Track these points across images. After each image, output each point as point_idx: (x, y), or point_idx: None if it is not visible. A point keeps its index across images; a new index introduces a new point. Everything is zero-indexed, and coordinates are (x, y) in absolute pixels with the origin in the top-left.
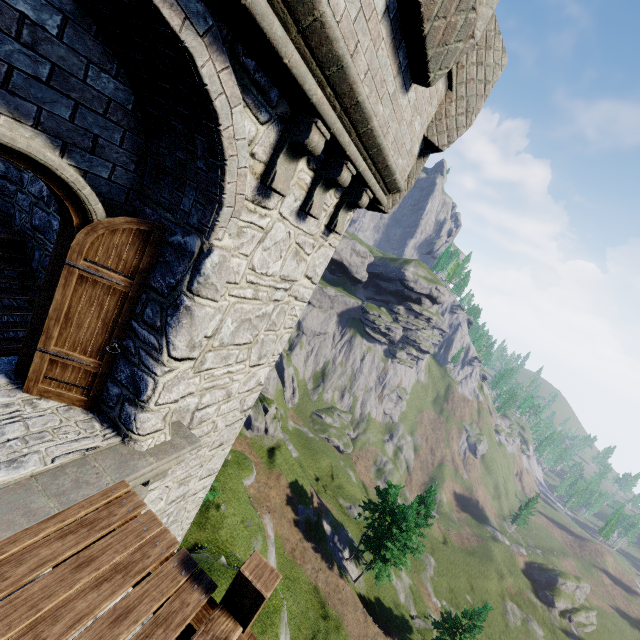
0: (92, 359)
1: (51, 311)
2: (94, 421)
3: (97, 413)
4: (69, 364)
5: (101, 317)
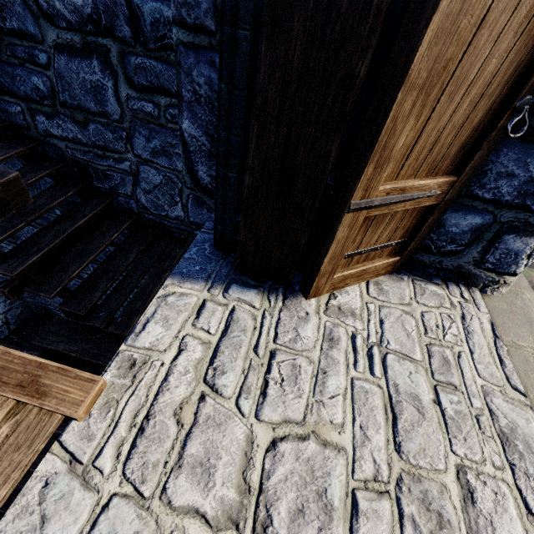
0: (439, 178)
1: (420, 50)
2: (422, 285)
3: (403, 270)
4: (388, 212)
5: (526, 18)
